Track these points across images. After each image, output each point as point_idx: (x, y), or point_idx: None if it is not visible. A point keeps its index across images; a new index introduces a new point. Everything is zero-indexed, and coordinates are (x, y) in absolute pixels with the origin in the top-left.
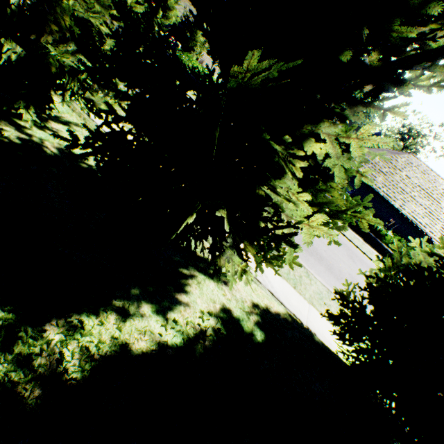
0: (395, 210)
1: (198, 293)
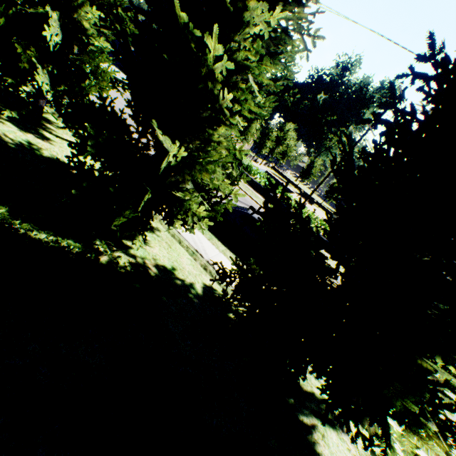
0: None
1: (328, 453)
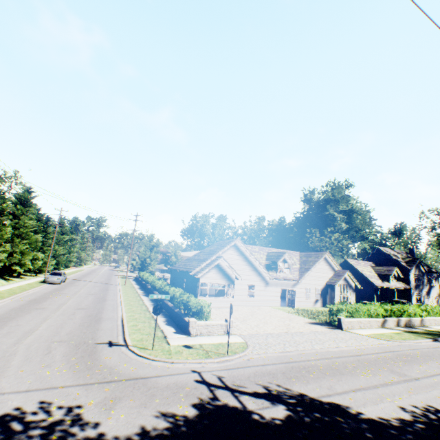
0: (180, 271)
1: None
